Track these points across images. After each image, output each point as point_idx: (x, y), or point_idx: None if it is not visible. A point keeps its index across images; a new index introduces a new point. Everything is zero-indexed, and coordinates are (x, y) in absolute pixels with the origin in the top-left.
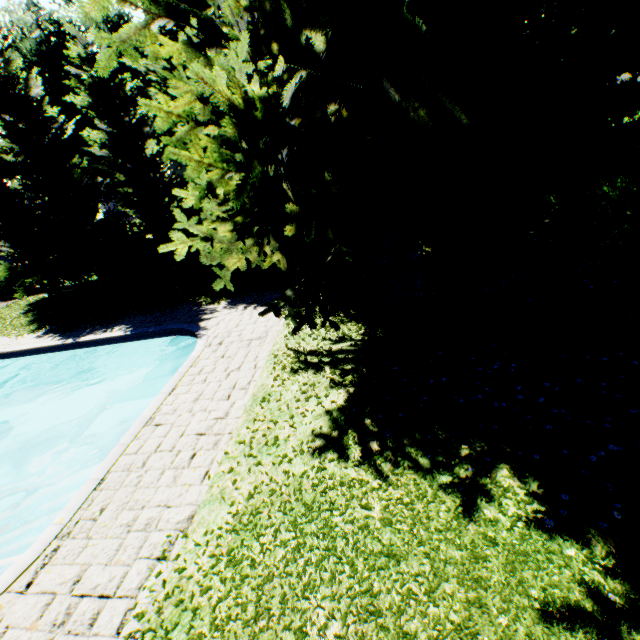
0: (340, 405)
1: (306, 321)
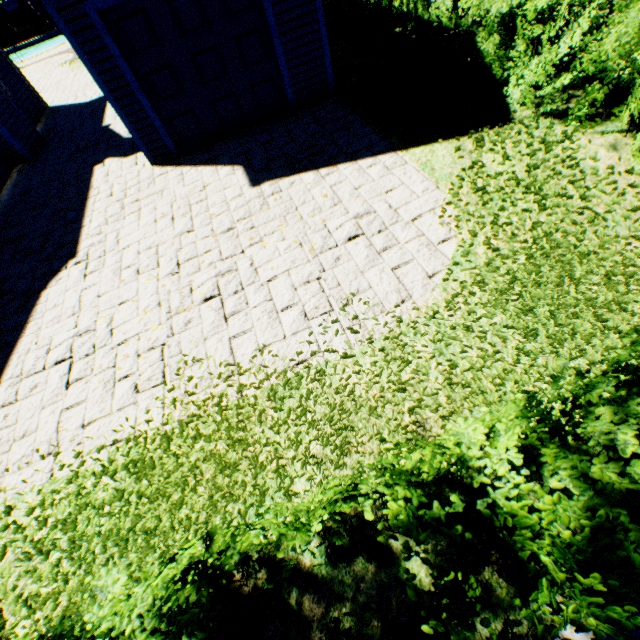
0: None
1: None
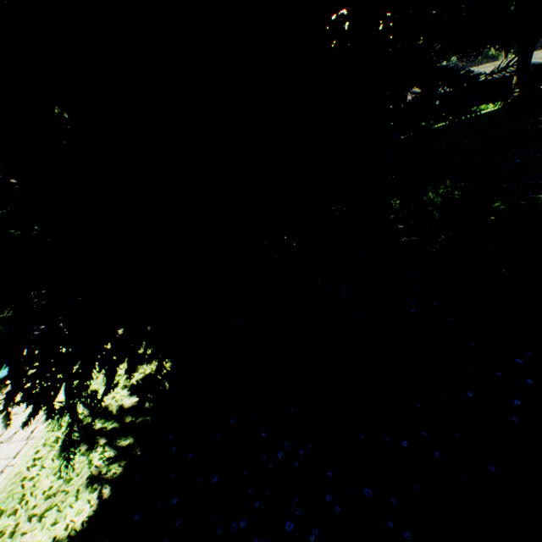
0: (77, 529)
1: (45, 405)
